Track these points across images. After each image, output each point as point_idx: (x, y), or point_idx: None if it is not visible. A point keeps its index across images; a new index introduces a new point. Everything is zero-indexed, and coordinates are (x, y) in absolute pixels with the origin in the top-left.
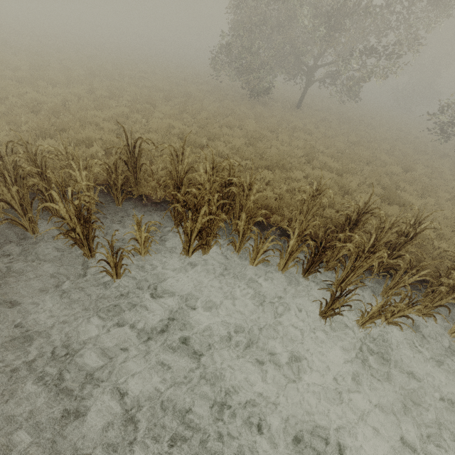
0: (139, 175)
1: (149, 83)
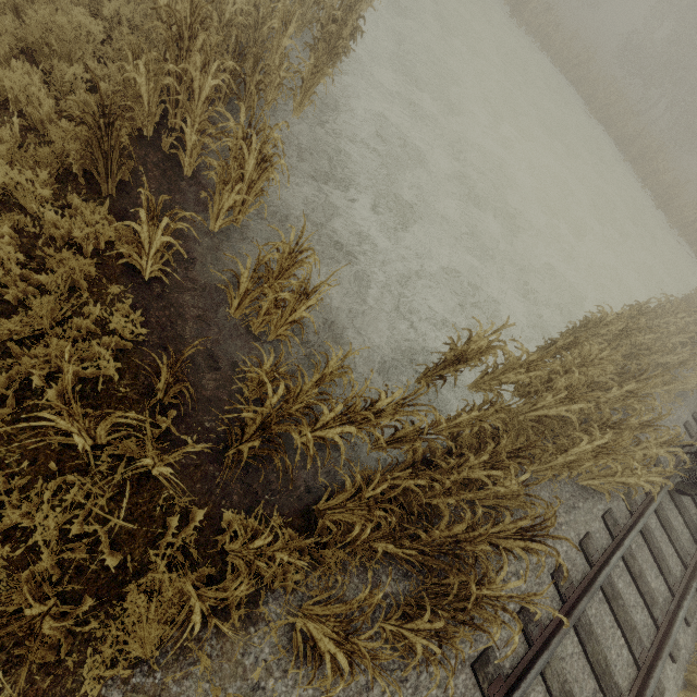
0: None
1: None
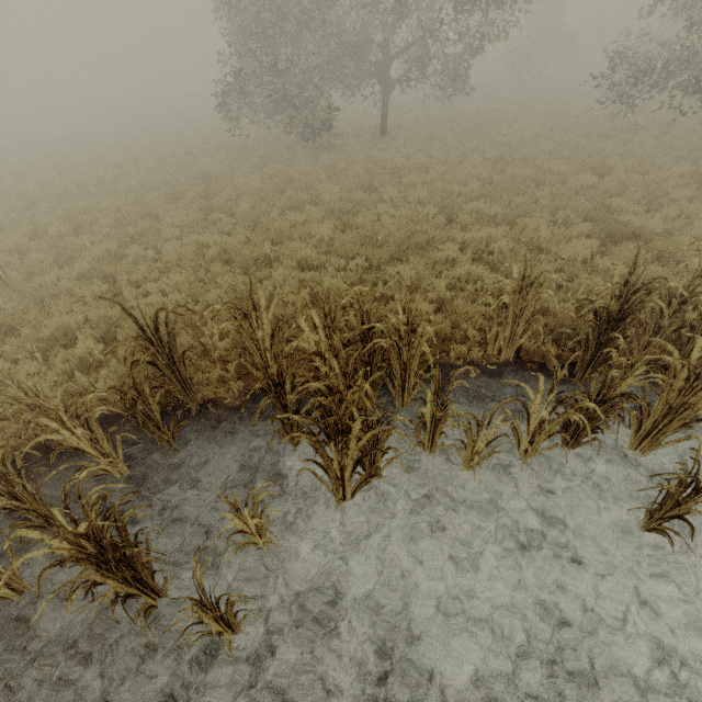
0: (186, 373)
1: (133, 181)
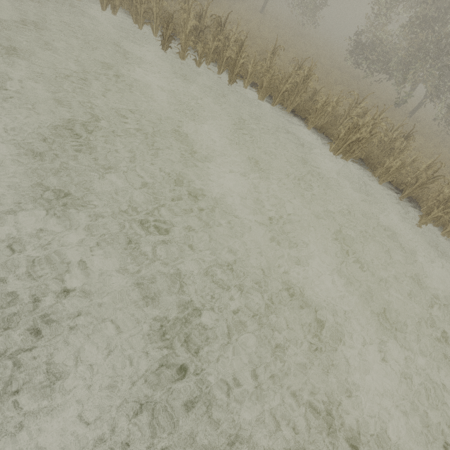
0: None
1: None
